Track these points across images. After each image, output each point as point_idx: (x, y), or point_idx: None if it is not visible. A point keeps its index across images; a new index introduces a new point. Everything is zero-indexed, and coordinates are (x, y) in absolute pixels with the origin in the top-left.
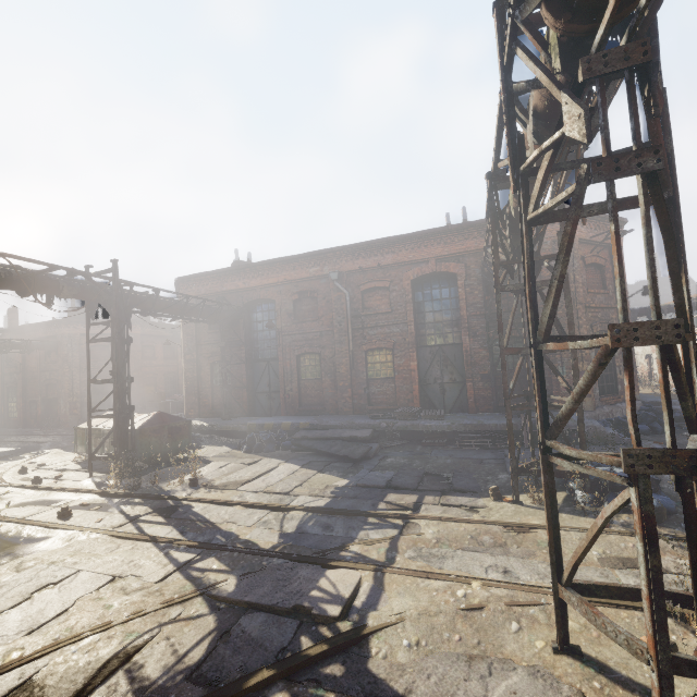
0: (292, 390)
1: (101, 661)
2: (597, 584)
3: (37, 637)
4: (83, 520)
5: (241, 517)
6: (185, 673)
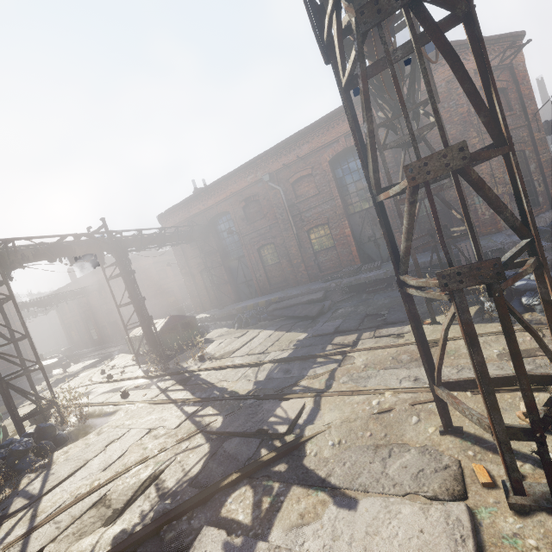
0: (261, 276)
1: (142, 481)
2: (465, 379)
3: (108, 472)
4: (135, 396)
5: (230, 376)
6: (188, 482)
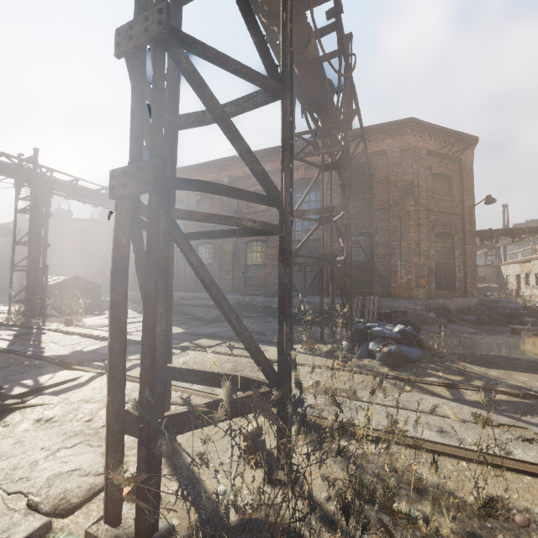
0: (190, 272)
1: None
2: (188, 368)
3: None
4: None
5: (66, 341)
6: None
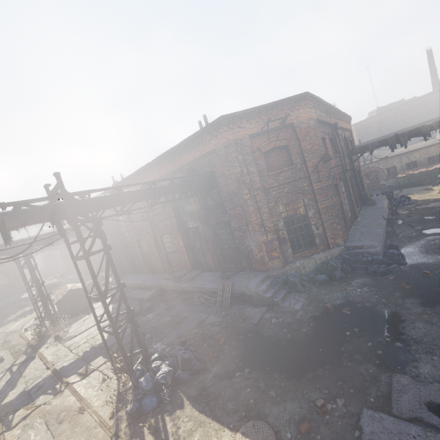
0: (141, 260)
1: None
2: None
3: None
4: (1, 365)
5: (32, 373)
6: None
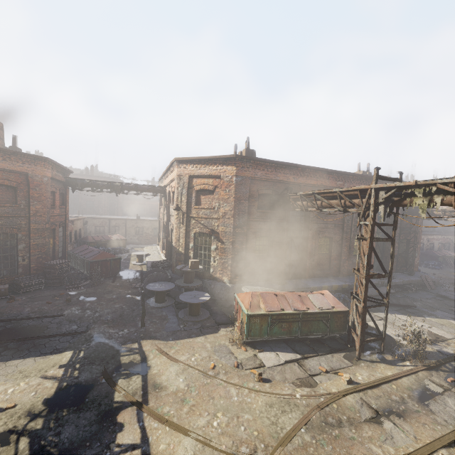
0: (314, 261)
1: None
2: None
3: None
4: None
5: None
6: None
